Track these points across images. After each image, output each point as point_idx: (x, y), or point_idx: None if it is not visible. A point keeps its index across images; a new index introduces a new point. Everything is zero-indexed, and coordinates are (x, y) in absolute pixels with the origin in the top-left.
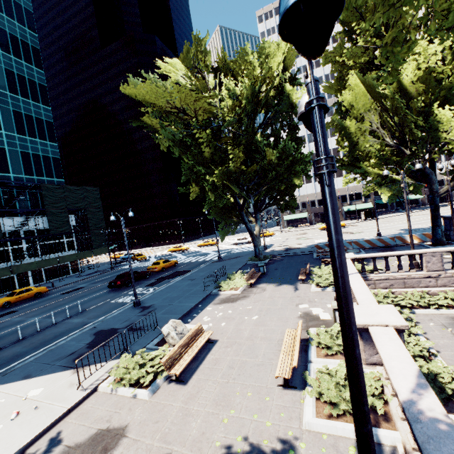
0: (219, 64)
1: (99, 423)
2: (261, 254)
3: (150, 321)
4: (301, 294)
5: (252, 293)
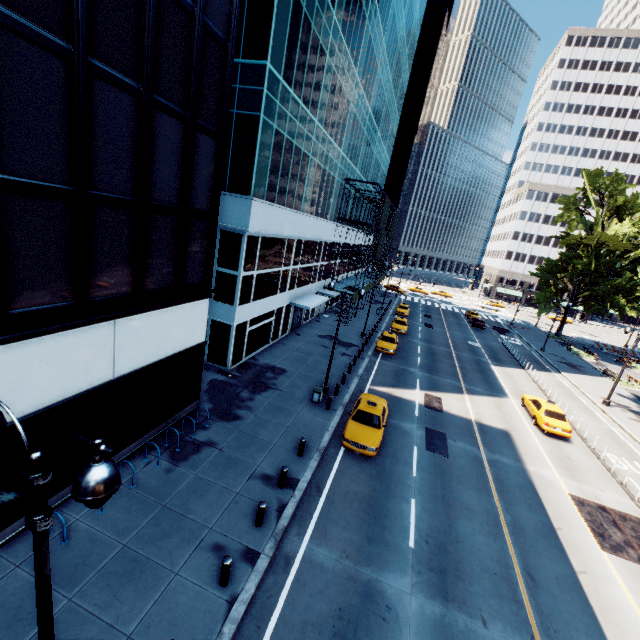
0: (622, 203)
1: (637, 393)
2: (560, 335)
3: (597, 366)
4: (636, 373)
5: (604, 364)
